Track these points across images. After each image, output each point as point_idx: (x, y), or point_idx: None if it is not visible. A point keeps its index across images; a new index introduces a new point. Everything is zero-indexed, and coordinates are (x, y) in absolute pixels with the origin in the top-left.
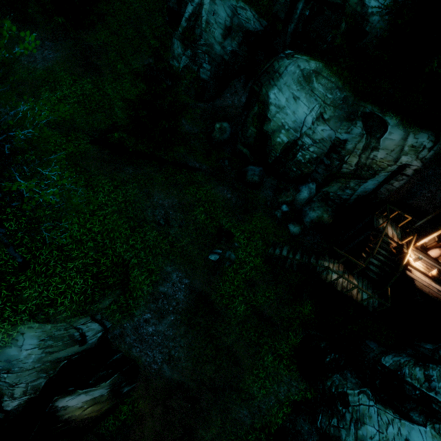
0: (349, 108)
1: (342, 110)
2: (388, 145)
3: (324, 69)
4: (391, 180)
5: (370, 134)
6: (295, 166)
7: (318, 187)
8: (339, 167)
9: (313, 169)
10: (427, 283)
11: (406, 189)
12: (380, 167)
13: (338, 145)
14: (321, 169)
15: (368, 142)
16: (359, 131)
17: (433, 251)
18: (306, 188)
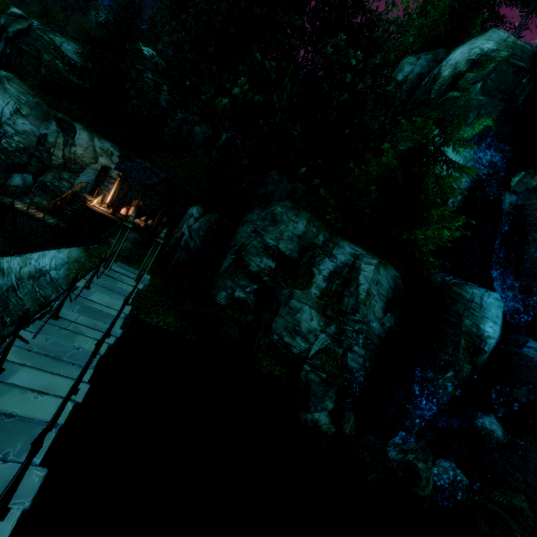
0: (46, 113)
1: (38, 112)
2: (82, 143)
3: (16, 79)
4: (104, 181)
5: (66, 134)
6: (3, 154)
7: (34, 178)
8: (49, 159)
9: (27, 162)
10: (104, 213)
11: (123, 195)
12: (85, 163)
13: (42, 138)
14: (35, 162)
15: (67, 140)
16: (55, 128)
17: (122, 210)
18: (19, 175)
